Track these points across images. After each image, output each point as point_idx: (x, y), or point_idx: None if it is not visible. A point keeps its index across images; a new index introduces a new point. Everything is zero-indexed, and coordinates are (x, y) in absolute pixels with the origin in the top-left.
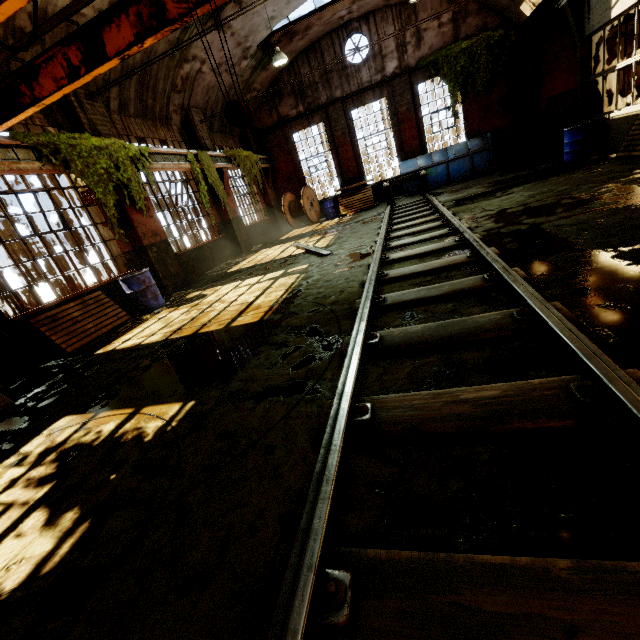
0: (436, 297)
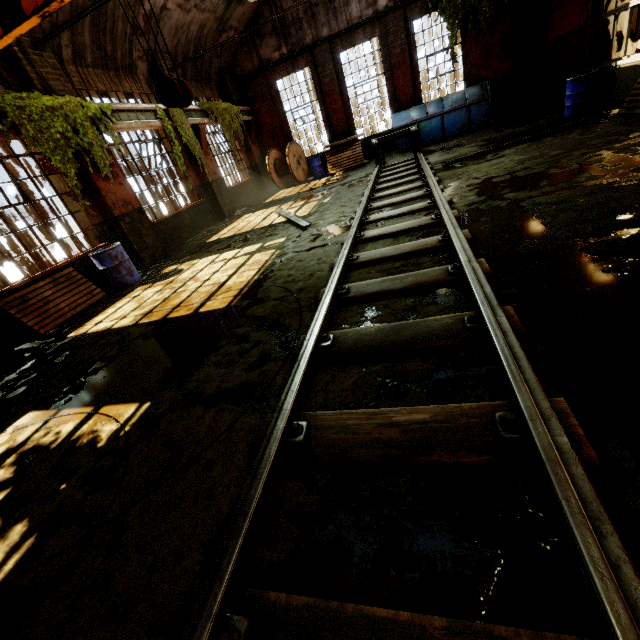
0: (398, 291)
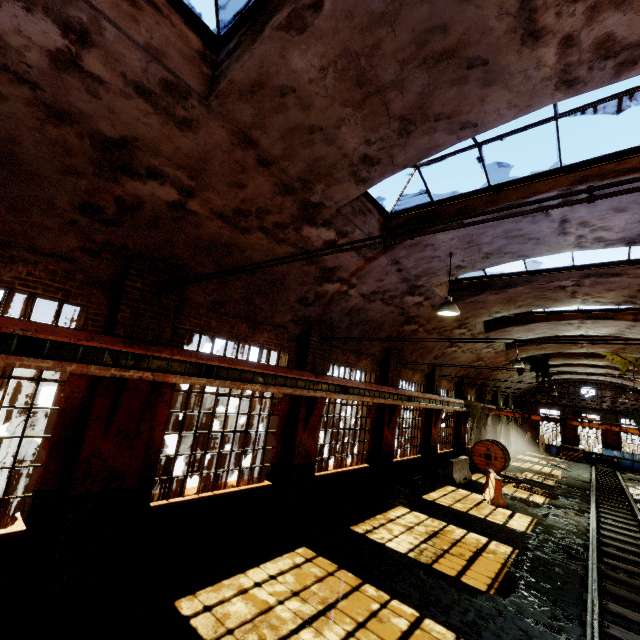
0: (609, 487)
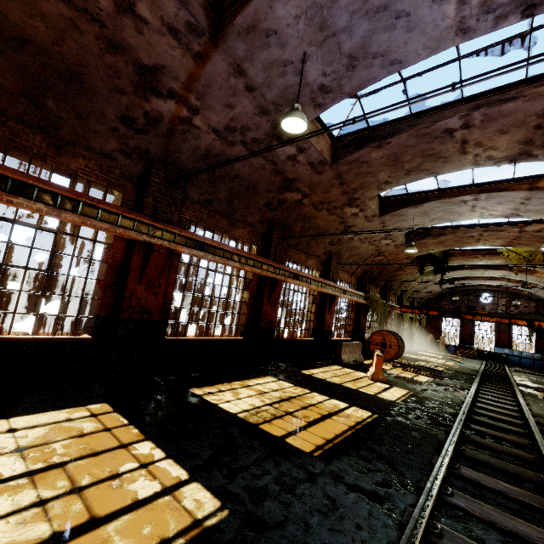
0: (495, 374)
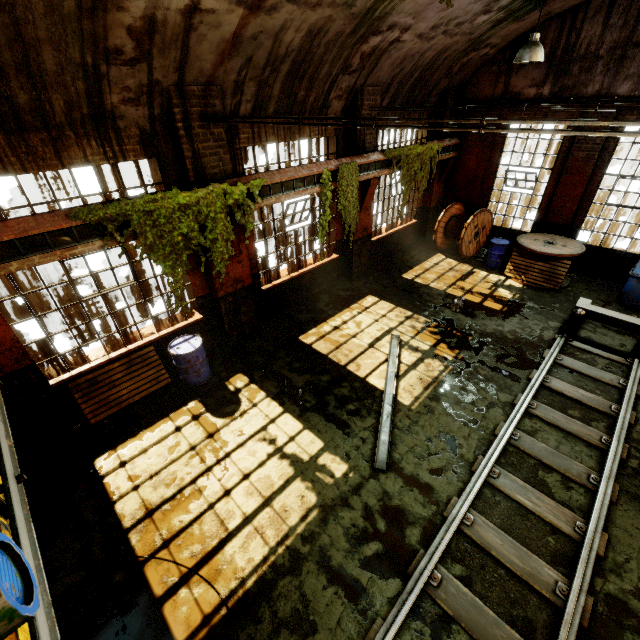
0: None
